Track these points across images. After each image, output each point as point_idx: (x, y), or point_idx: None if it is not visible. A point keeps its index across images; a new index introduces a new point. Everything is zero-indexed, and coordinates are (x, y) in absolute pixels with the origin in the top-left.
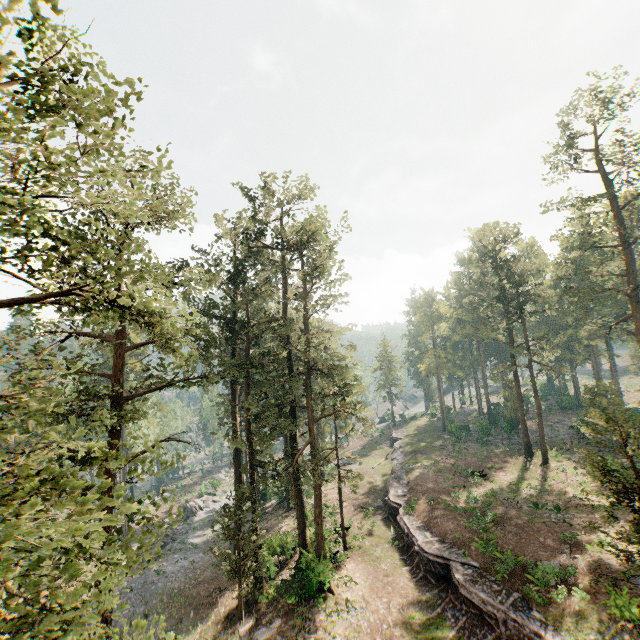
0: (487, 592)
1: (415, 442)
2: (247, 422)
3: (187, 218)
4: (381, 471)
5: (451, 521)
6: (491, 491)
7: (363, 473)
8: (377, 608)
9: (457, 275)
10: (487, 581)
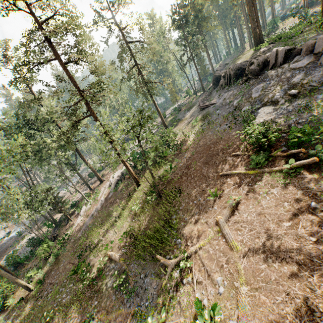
0: None
1: None
2: None
3: None
4: None
5: None
6: None
7: None
8: None
9: None
10: None
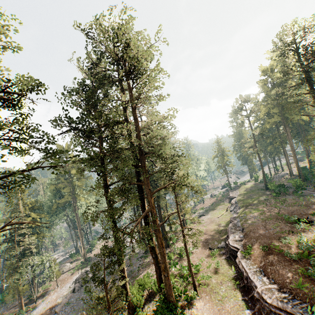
0: None
1: (245, 198)
2: (107, 199)
3: None
4: (223, 219)
5: (287, 268)
6: None
7: (211, 221)
8: None
9: (263, 81)
10: None
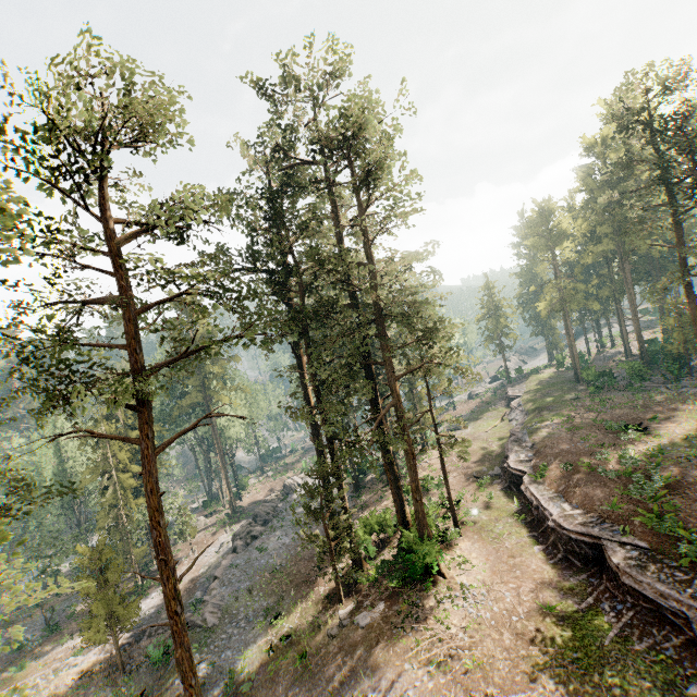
0: (666, 583)
1: (538, 398)
2: (316, 390)
3: (173, 122)
4: (496, 435)
5: (599, 489)
6: (656, 448)
7: (474, 438)
8: (502, 596)
9: (585, 170)
10: (664, 567)
